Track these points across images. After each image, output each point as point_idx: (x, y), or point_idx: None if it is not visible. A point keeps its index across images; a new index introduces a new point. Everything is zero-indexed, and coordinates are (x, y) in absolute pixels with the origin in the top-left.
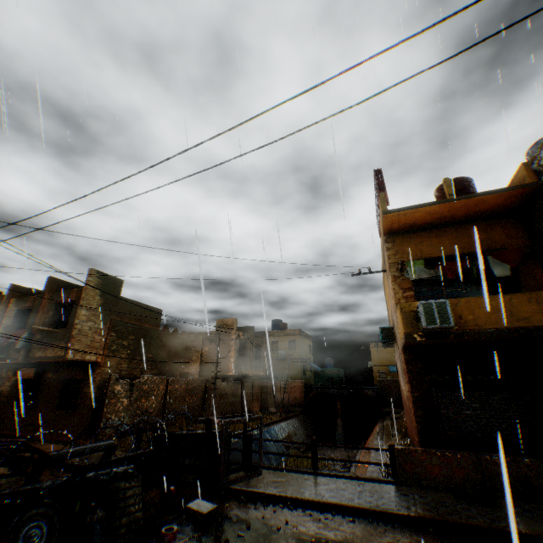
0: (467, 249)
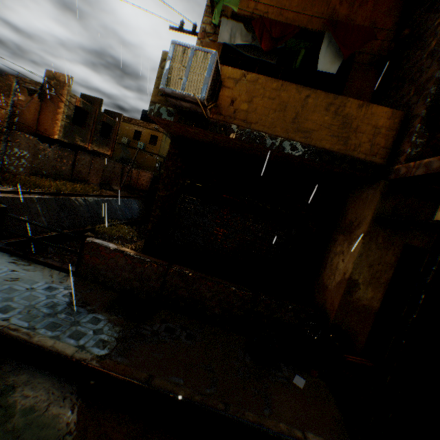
0: (315, 27)
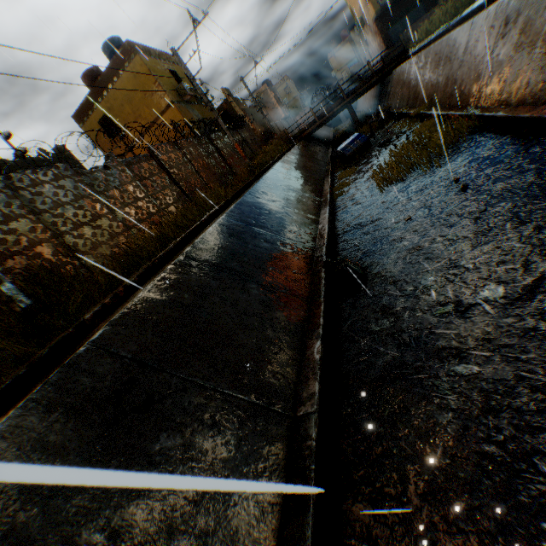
0: None
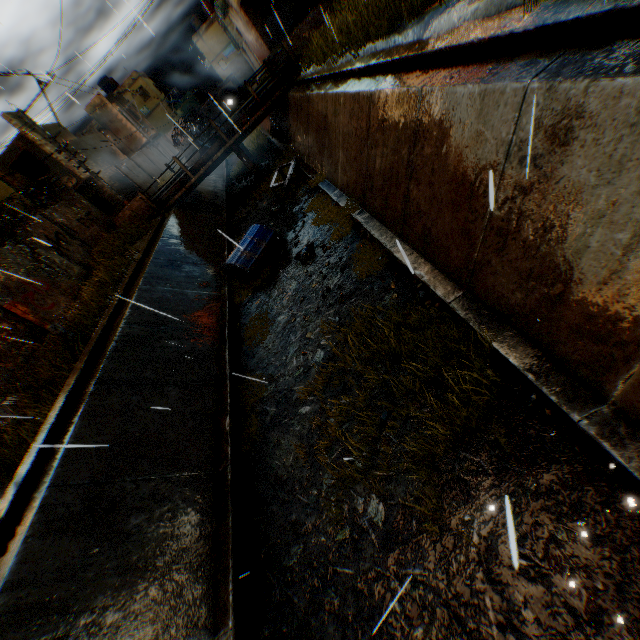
0: None
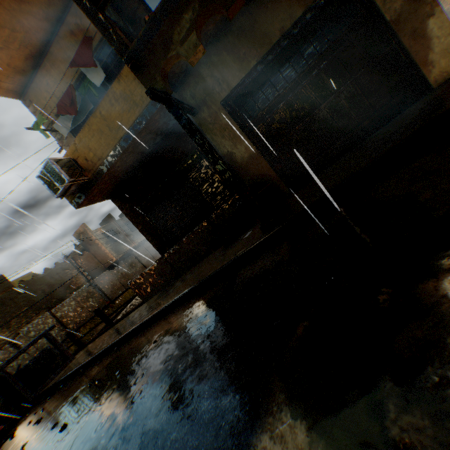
0: None
